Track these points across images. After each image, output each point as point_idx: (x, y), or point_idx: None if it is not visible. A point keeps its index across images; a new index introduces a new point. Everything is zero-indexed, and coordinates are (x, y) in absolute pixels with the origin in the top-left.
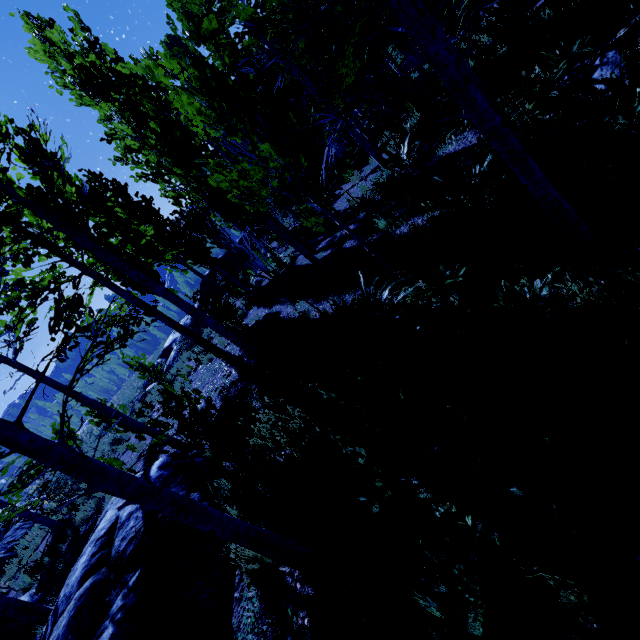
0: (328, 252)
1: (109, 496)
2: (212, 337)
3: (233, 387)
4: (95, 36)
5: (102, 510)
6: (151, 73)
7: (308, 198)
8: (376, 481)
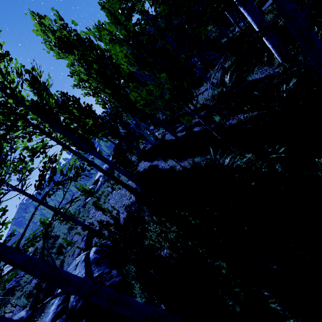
0: (184, 133)
1: (67, 260)
2: (120, 175)
3: (133, 206)
4: (66, 23)
5: (63, 268)
6: (100, 33)
7: (183, 105)
8: (236, 287)
